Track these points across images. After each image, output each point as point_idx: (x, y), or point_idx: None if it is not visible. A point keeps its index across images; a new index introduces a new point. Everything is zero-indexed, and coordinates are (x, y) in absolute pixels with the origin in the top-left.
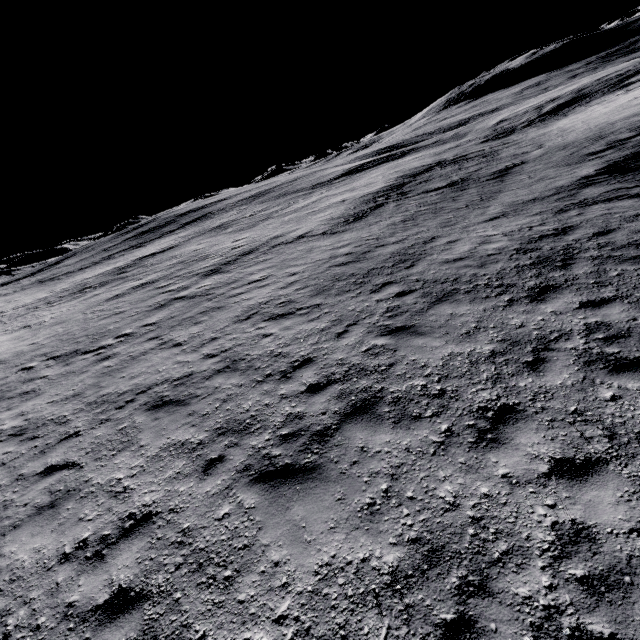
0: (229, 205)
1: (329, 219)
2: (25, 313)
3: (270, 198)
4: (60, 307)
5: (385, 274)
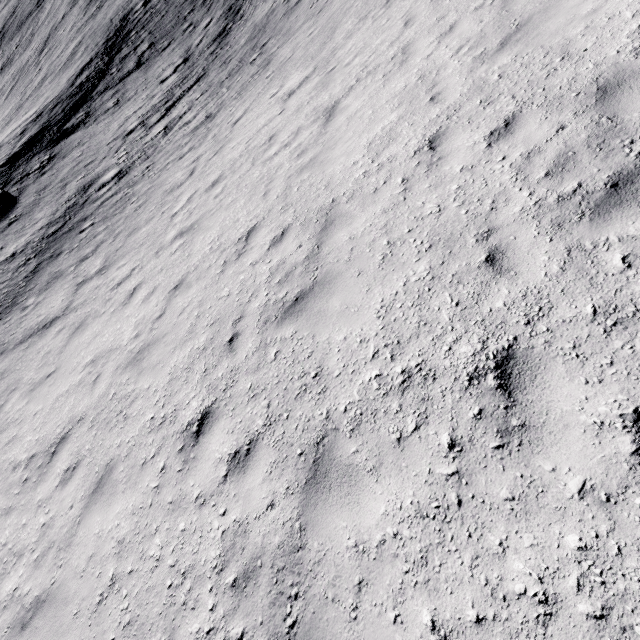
0: None
1: (68, 4)
2: None
3: (14, 33)
4: None
5: None
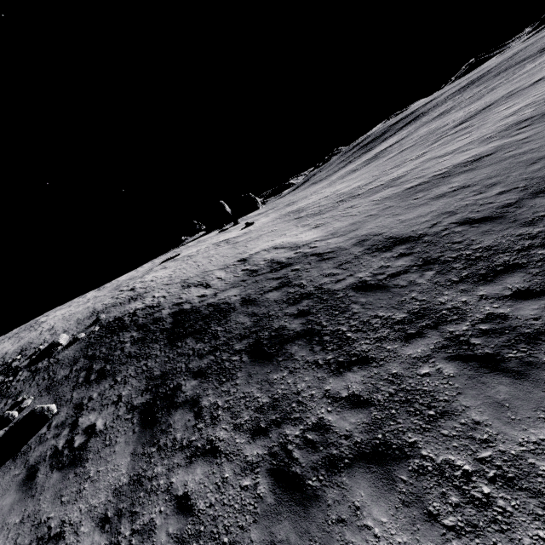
0: (440, 102)
1: None
2: (331, 184)
3: (487, 79)
4: (353, 175)
5: None
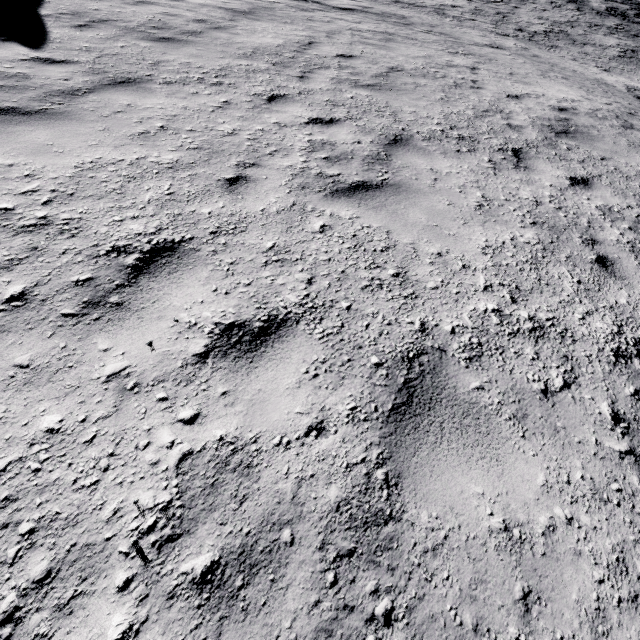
0: None
1: None
2: None
3: None
4: None
5: (583, 5)
